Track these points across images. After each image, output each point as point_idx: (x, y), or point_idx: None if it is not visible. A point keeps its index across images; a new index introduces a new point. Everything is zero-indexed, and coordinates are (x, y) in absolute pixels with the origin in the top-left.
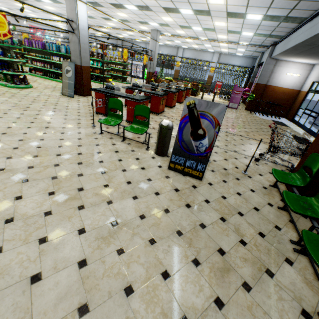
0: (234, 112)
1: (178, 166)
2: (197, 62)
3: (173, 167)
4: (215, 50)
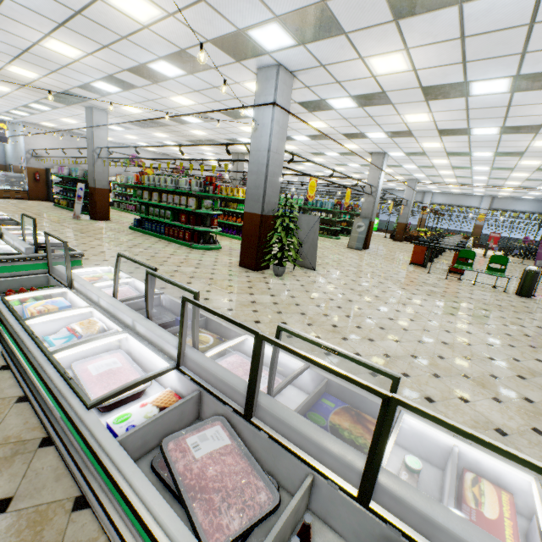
0: None
1: None
2: (454, 208)
3: None
4: (487, 193)
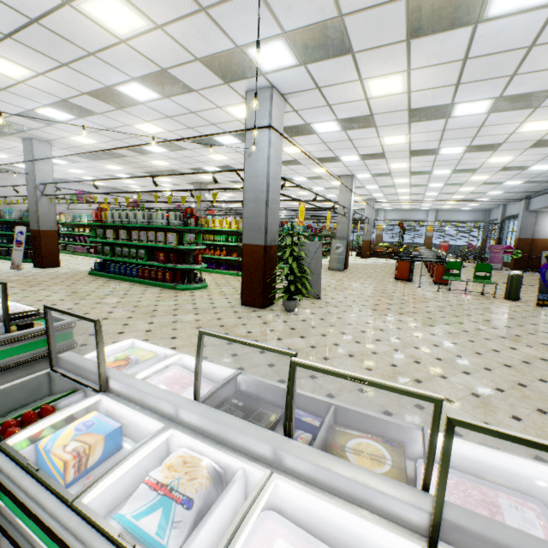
0: (506, 273)
1: (547, 302)
2: (405, 222)
3: (541, 303)
4: (432, 207)
